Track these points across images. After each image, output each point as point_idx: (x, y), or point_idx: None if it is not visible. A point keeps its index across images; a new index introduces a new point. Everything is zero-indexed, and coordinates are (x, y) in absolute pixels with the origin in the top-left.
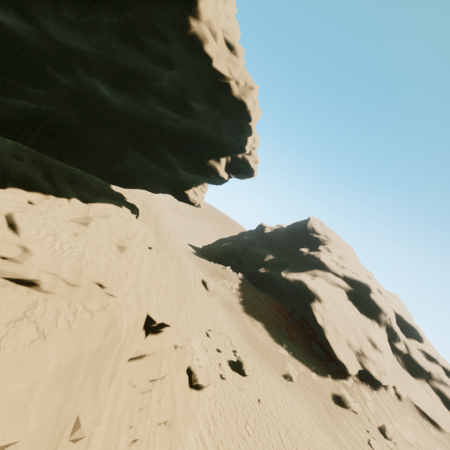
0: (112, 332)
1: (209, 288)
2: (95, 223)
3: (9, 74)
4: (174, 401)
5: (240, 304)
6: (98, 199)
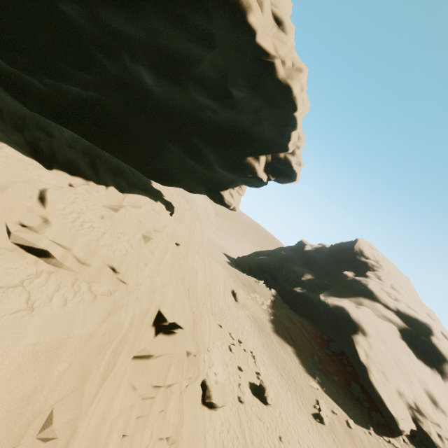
0: (112, 321)
1: (238, 300)
2: (124, 210)
3: (61, 57)
4: (181, 416)
5: (269, 322)
6: (134, 190)
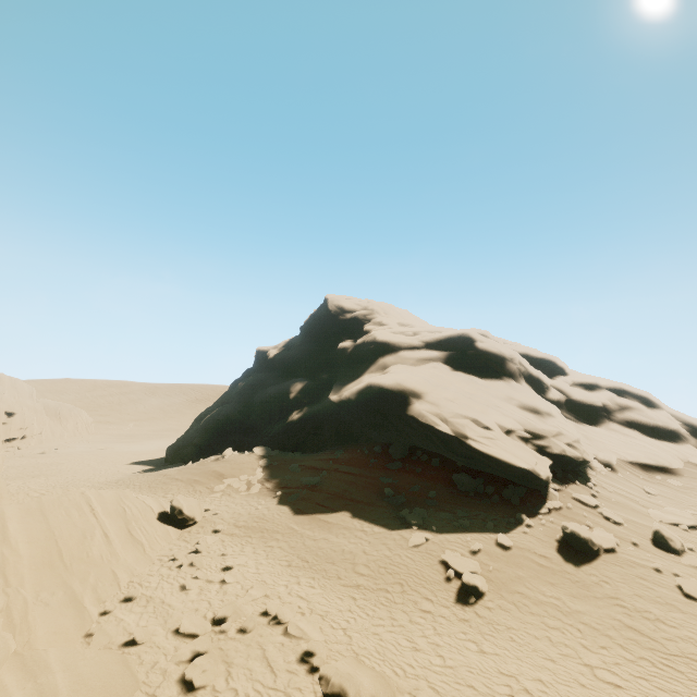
0: None
1: (185, 522)
2: None
3: None
4: None
5: (279, 506)
6: None
